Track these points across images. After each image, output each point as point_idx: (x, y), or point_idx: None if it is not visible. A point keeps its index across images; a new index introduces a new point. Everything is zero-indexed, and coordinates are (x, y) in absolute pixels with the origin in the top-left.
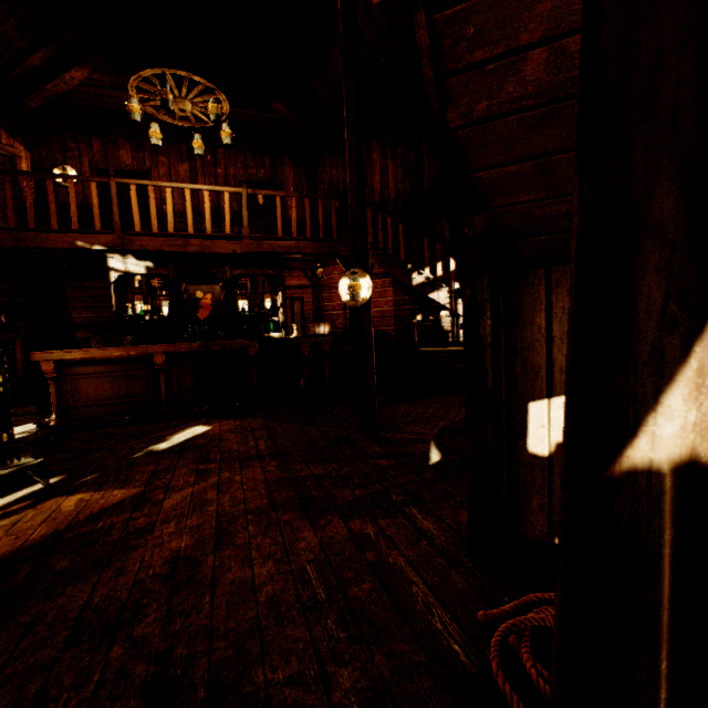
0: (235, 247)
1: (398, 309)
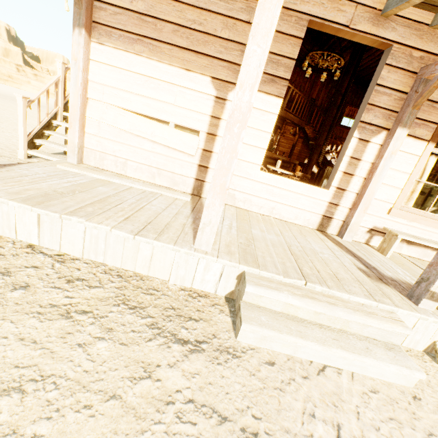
0: (280, 112)
1: (300, 154)
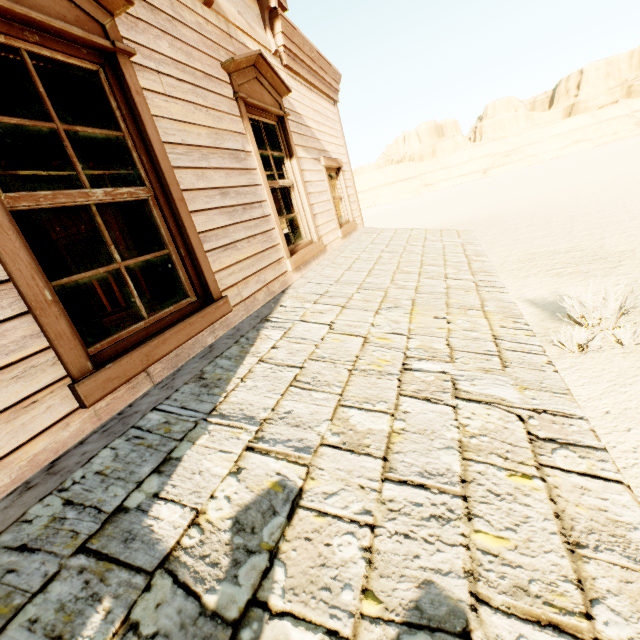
0: None
1: None
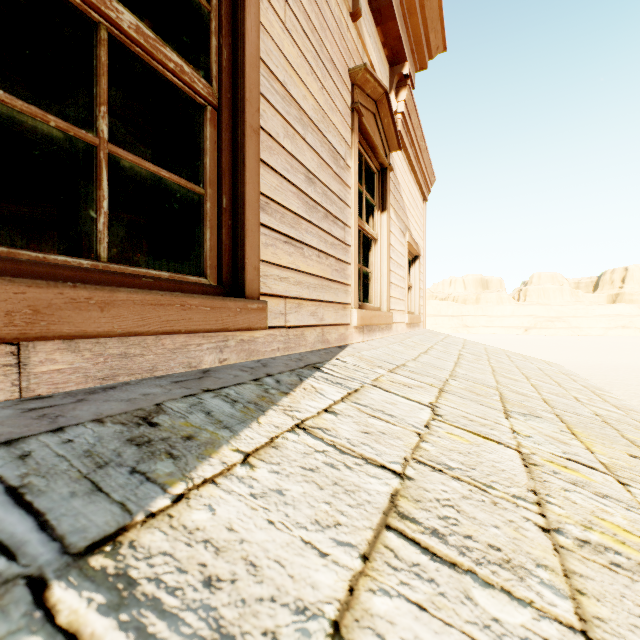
0: None
1: None
